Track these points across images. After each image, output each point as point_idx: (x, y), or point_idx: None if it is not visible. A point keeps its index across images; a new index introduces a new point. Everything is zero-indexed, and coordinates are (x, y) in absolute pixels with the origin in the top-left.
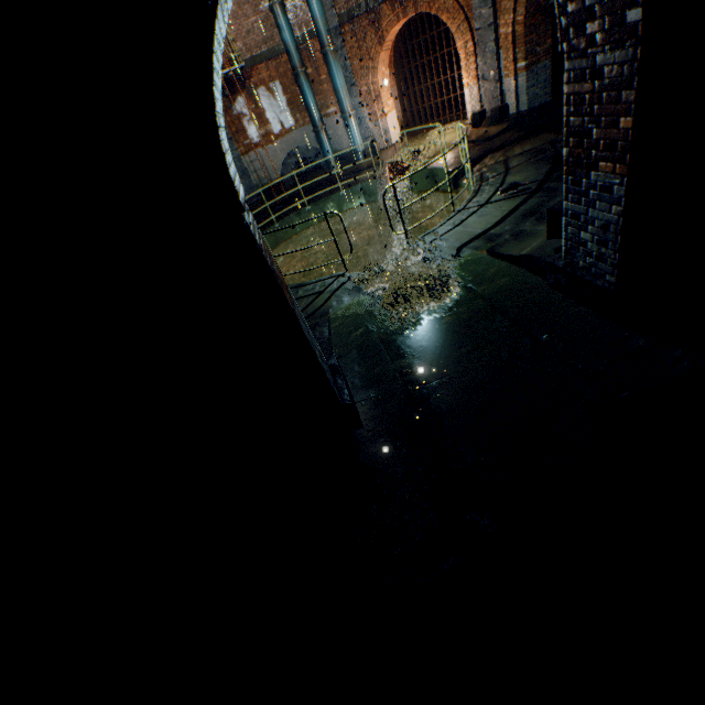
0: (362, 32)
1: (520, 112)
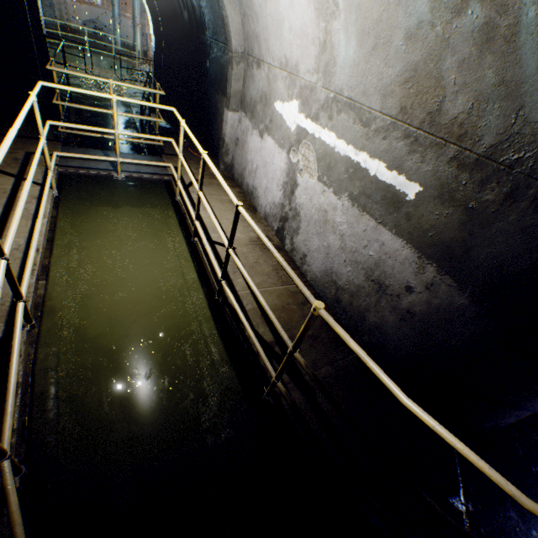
0: None
1: None
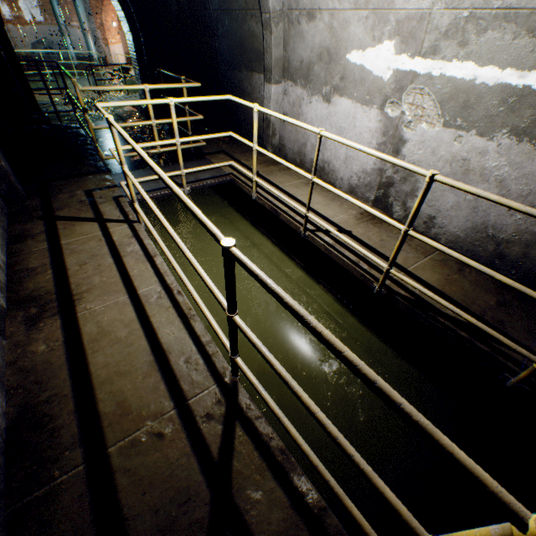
0: None
1: None
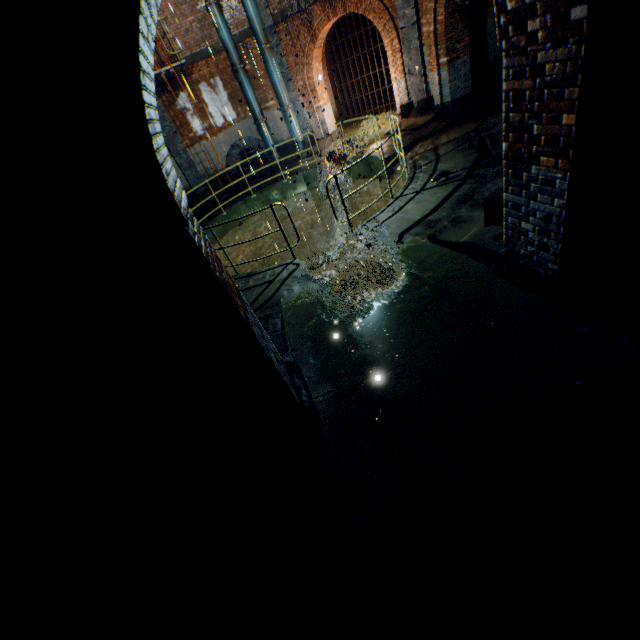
0: (296, 31)
1: (444, 104)
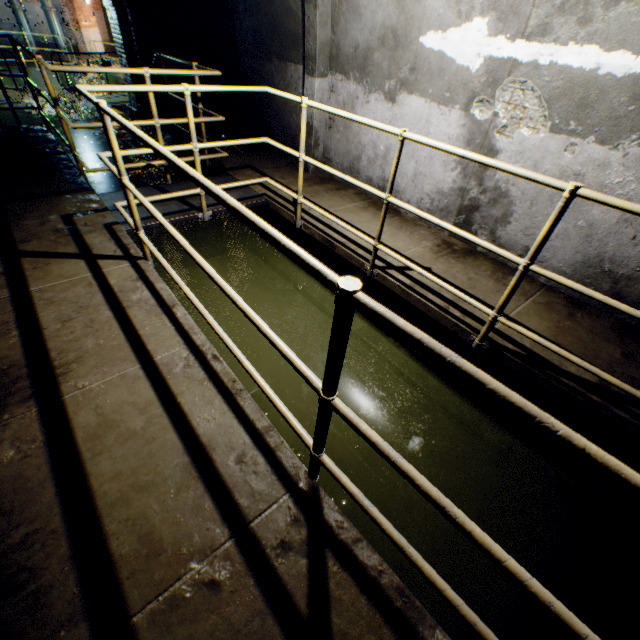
0: None
1: None
